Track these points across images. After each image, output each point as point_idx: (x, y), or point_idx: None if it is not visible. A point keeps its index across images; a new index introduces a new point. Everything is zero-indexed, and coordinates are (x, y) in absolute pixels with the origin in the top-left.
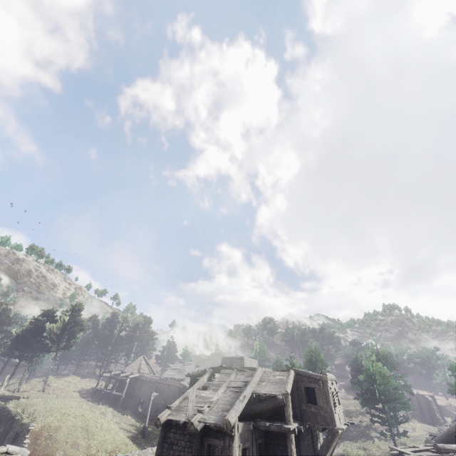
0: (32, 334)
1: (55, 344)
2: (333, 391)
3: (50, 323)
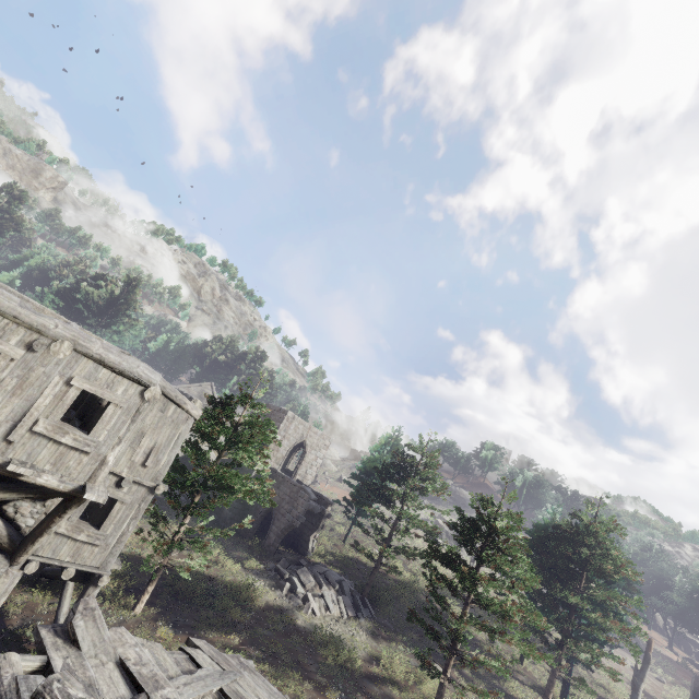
0: (71, 294)
1: (95, 317)
2: (6, 354)
3: (97, 289)
